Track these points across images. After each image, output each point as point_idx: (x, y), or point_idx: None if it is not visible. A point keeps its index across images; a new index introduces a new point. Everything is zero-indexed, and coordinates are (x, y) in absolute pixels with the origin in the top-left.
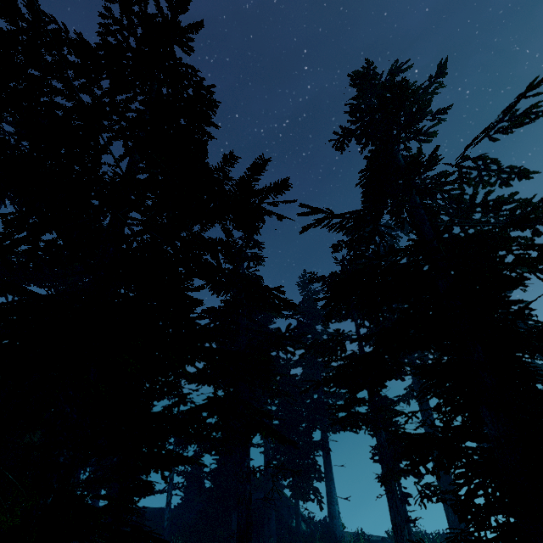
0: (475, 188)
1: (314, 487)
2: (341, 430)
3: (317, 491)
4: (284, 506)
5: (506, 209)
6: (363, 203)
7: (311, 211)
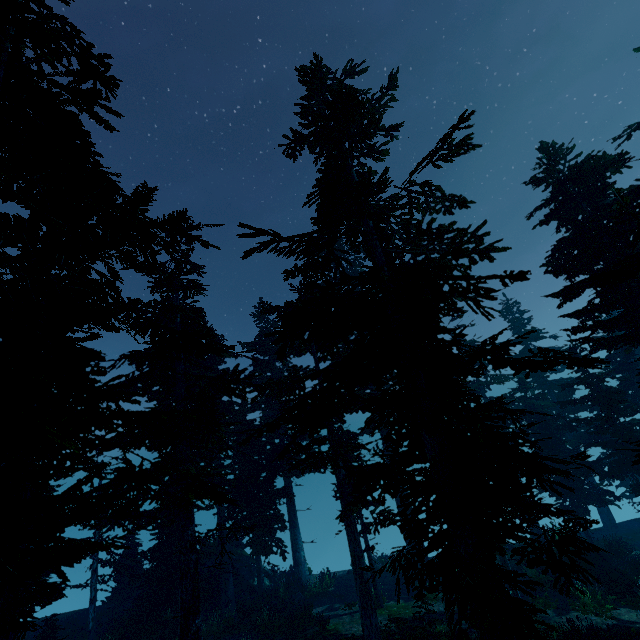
0: (424, 214)
1: (277, 538)
2: (305, 473)
3: (281, 542)
4: (245, 567)
5: (447, 238)
6: (315, 224)
7: (255, 233)
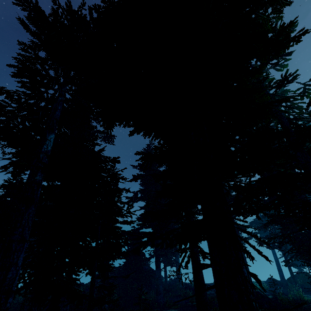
0: None
1: (175, 260)
2: None
3: (178, 262)
4: None
5: None
6: None
7: None
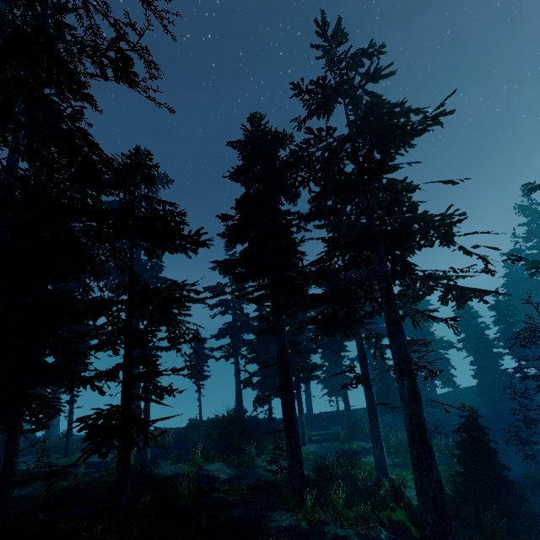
0: None
1: None
2: None
3: None
4: None
5: None
6: None
7: None
